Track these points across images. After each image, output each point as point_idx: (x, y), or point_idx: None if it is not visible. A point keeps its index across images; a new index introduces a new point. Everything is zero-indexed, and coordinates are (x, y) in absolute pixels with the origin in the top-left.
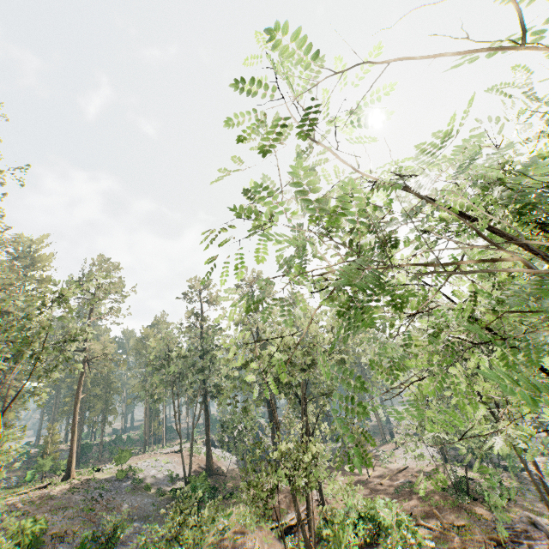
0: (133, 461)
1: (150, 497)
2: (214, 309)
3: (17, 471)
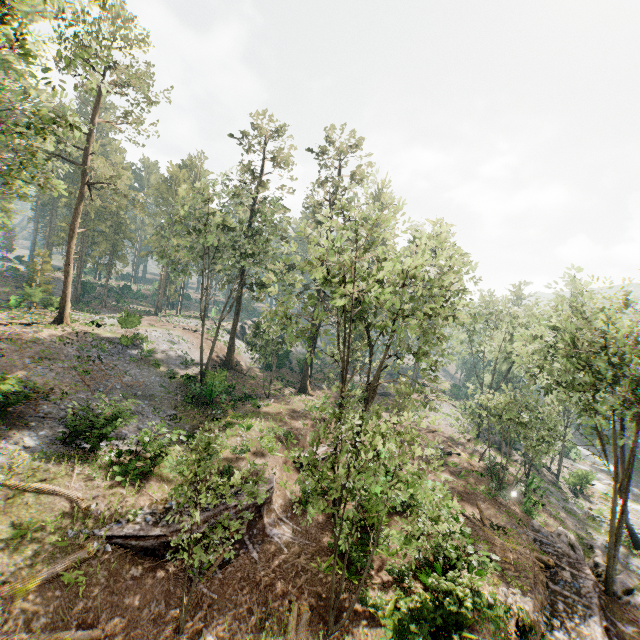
0: (142, 325)
1: (158, 375)
2: (279, 174)
3: (4, 286)
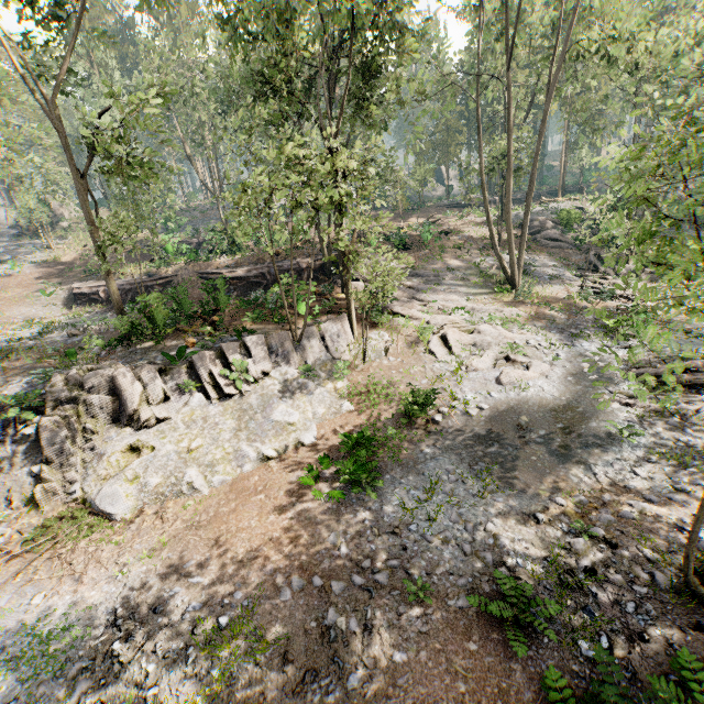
0: None
1: None
2: None
3: None
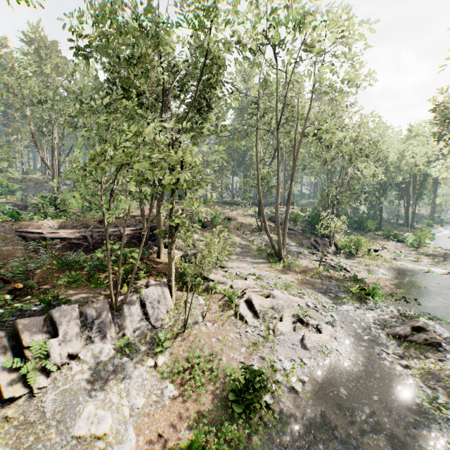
0: None
1: None
2: None
3: None
